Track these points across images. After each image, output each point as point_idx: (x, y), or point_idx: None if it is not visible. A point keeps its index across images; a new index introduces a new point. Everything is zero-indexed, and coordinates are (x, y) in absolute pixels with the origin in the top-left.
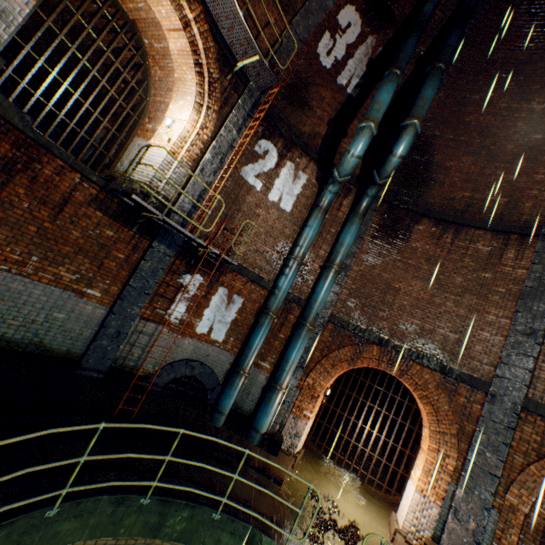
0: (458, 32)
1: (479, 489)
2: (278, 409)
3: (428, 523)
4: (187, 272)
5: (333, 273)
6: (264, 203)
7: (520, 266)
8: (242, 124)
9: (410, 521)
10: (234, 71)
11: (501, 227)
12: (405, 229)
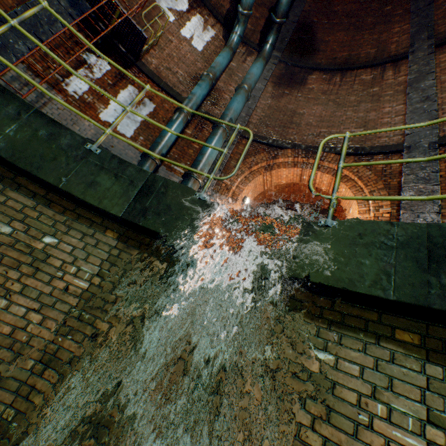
0: None
1: (423, 215)
2: None
3: None
4: (93, 53)
5: (243, 91)
6: (176, 35)
7: (400, 76)
8: None
9: None
10: None
11: (377, 62)
12: (301, 78)
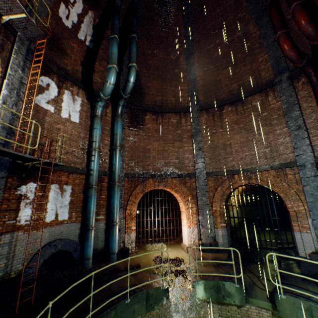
0: (136, 18)
1: (205, 212)
2: (119, 235)
3: (196, 236)
4: (22, 184)
5: (119, 151)
6: (60, 120)
7: (188, 125)
8: (24, 65)
9: (190, 240)
10: (2, 22)
11: (177, 111)
12: (142, 119)
